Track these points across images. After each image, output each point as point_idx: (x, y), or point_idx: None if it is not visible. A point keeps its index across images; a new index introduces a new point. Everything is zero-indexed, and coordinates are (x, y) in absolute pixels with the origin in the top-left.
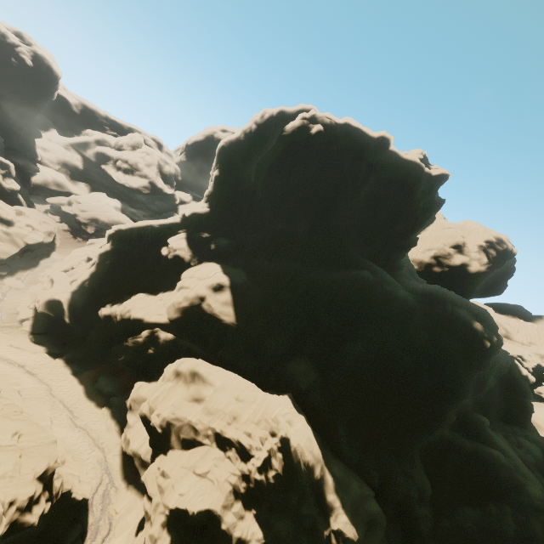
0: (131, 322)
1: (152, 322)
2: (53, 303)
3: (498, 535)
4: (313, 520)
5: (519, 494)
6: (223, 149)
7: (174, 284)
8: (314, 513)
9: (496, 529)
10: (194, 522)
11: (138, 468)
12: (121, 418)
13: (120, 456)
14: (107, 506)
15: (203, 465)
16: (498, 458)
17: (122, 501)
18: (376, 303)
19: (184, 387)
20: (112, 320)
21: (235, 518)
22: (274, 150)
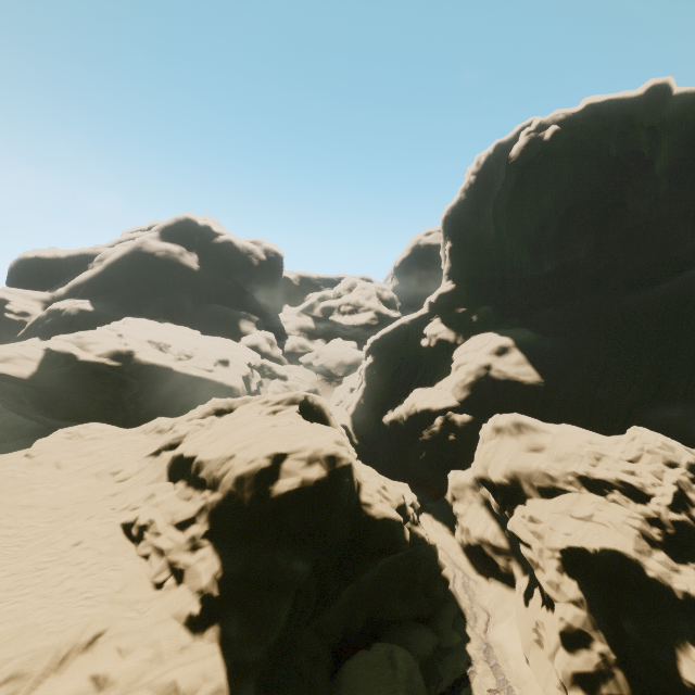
0: (418, 417)
1: (441, 408)
2: None
3: None
4: None
5: None
6: (446, 219)
7: (447, 369)
8: None
9: None
10: (600, 564)
11: (492, 556)
12: (445, 520)
13: (463, 554)
14: (473, 597)
15: (580, 509)
16: None
17: (488, 592)
18: None
19: (512, 439)
20: (398, 423)
21: (665, 569)
22: (507, 184)
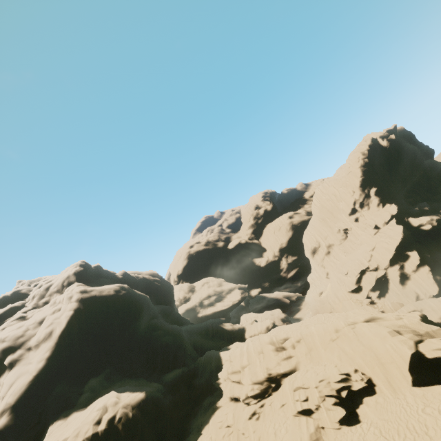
0: None
1: None
2: None
3: None
4: None
5: None
6: (363, 179)
7: None
8: None
9: None
10: None
11: None
12: None
13: None
14: None
15: None
16: None
17: None
18: None
19: None
20: None
21: None
22: (390, 156)
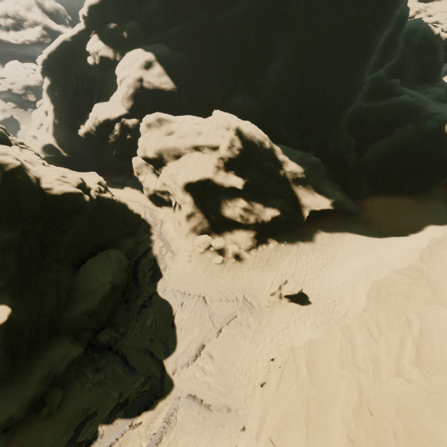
0: (103, 127)
1: (117, 117)
2: (47, 149)
3: (400, 140)
4: (272, 169)
5: (419, 113)
6: None
7: (115, 85)
8: (272, 165)
9: (399, 138)
10: (198, 183)
11: (161, 196)
12: (138, 187)
13: (149, 201)
14: (155, 217)
15: (191, 161)
16: (404, 99)
17: (162, 213)
18: (285, 12)
19: (157, 130)
20: (91, 134)
21: (222, 177)
22: None
